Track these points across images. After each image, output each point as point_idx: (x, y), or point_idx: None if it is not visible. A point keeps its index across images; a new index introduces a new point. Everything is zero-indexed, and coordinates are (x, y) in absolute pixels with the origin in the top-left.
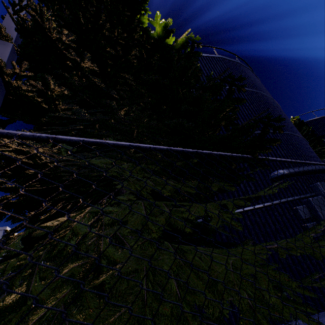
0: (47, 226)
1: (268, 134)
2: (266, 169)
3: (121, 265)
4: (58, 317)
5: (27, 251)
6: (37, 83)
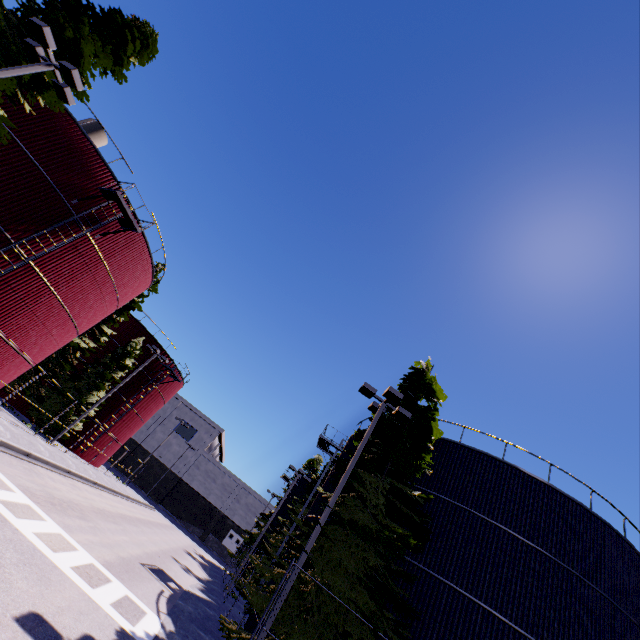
0: (303, 578)
1: (523, 639)
2: (377, 638)
3: (315, 619)
4: (292, 615)
5: (284, 568)
6: (335, 482)
